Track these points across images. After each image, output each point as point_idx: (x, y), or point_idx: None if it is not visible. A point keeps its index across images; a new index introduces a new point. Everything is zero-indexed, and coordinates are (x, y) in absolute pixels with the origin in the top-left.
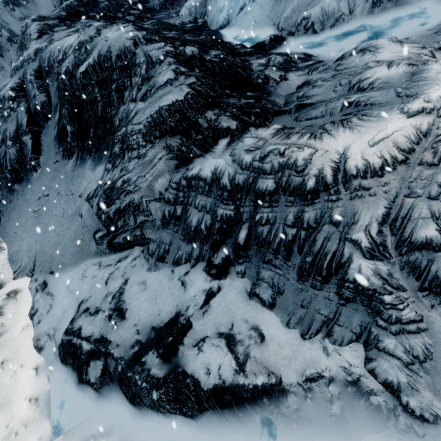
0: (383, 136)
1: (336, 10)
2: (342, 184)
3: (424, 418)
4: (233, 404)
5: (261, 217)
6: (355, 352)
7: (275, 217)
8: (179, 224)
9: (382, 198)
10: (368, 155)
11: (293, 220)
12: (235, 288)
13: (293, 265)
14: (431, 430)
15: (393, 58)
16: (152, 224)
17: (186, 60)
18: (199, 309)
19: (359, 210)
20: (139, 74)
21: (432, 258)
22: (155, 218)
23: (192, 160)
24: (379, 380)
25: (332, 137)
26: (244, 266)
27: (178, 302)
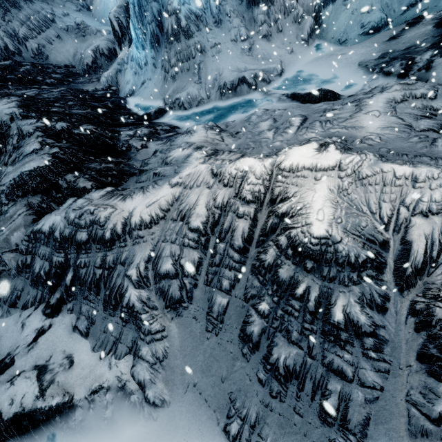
0: (155, 200)
1: (198, 95)
2: (128, 234)
3: (155, 404)
4: (30, 428)
5: (81, 261)
6: (127, 362)
7: (89, 261)
8: (29, 272)
9: (150, 243)
10: (143, 213)
11: (100, 262)
12: (64, 323)
13: (101, 298)
14: (161, 413)
15: (197, 140)
16: (8, 273)
17: (55, 133)
18: (26, 347)
19: (136, 253)
20: (11, 143)
21: (170, 283)
22: (10, 267)
23: (44, 216)
24: (136, 381)
25: (131, 200)
26: (73, 303)
27: (13, 344)
